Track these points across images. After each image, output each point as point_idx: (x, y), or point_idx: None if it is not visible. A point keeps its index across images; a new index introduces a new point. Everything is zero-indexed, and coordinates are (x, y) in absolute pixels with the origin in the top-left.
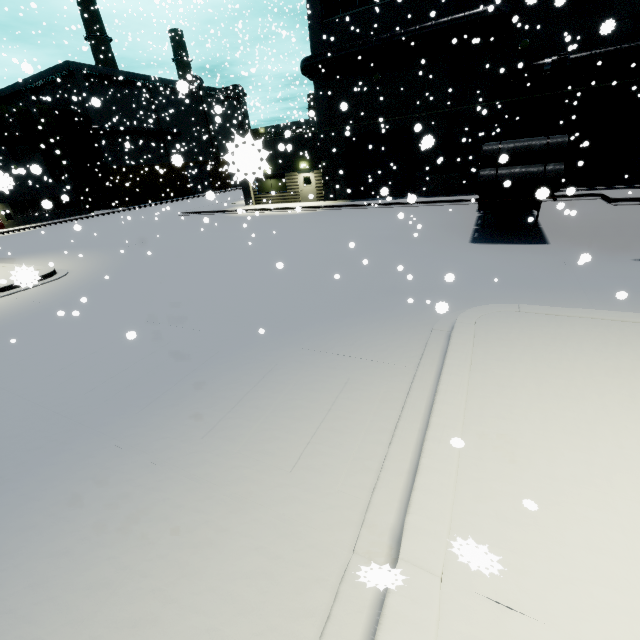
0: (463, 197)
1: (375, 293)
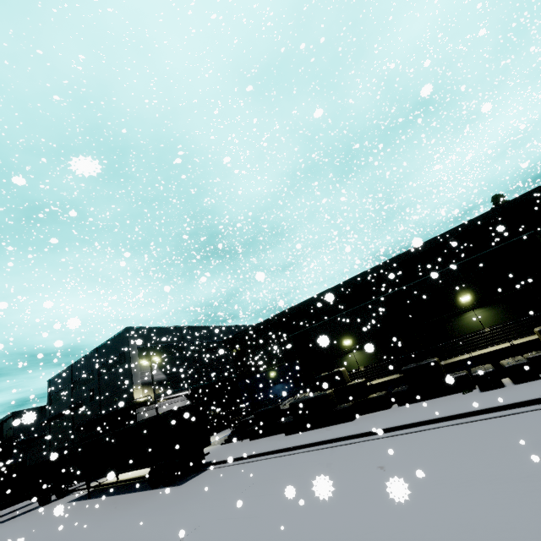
0: None
1: None
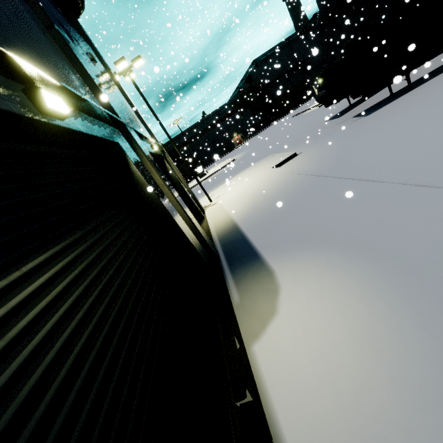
0: None
1: (268, 154)
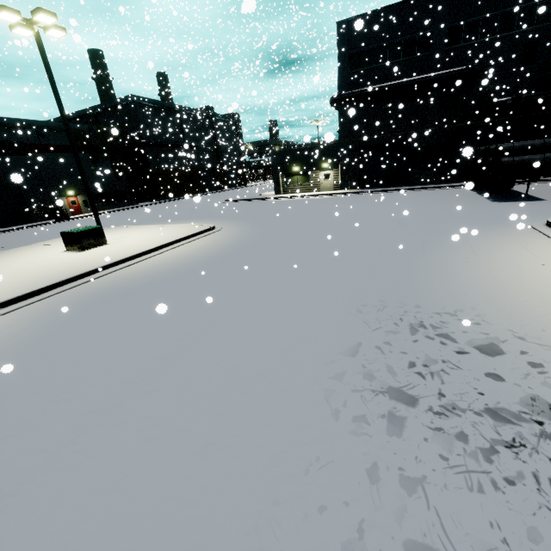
0: (451, 184)
1: (472, 220)
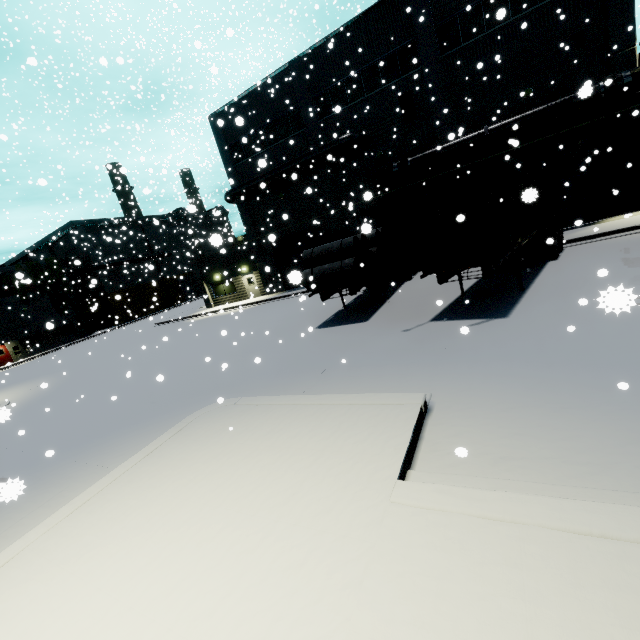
0: None
1: (185, 395)
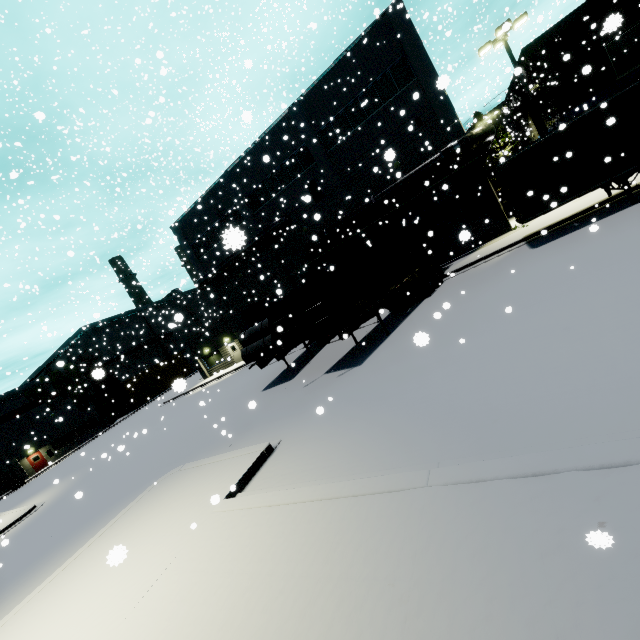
0: None
1: (159, 469)
